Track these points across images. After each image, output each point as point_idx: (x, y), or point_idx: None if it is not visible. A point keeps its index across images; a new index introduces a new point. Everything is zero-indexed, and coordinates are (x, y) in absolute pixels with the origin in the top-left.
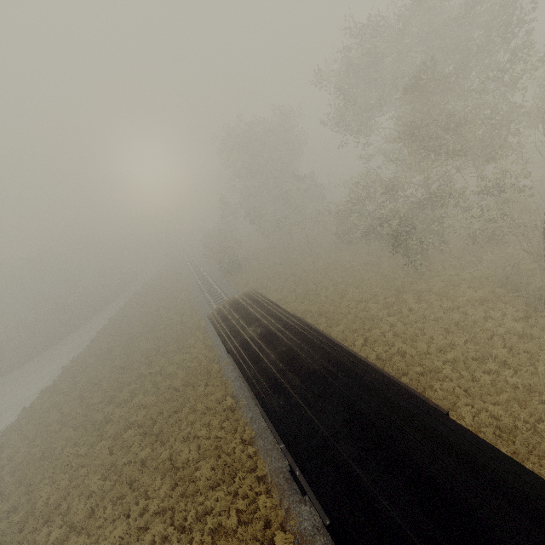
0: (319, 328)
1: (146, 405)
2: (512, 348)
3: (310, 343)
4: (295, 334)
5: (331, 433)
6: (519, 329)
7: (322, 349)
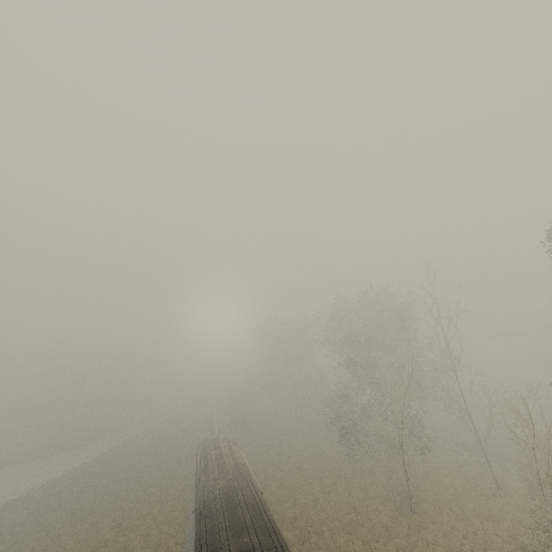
0: (271, 489)
1: (123, 509)
2: (375, 533)
3: (236, 462)
4: (232, 458)
5: (215, 488)
6: (385, 519)
7: (238, 465)
